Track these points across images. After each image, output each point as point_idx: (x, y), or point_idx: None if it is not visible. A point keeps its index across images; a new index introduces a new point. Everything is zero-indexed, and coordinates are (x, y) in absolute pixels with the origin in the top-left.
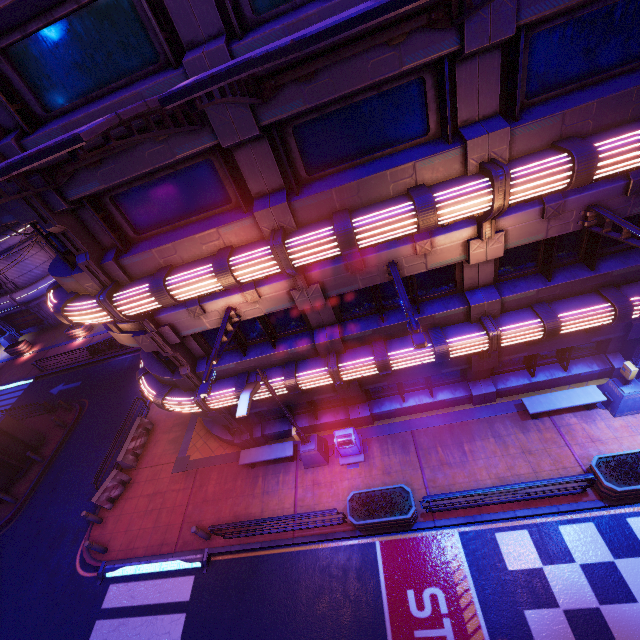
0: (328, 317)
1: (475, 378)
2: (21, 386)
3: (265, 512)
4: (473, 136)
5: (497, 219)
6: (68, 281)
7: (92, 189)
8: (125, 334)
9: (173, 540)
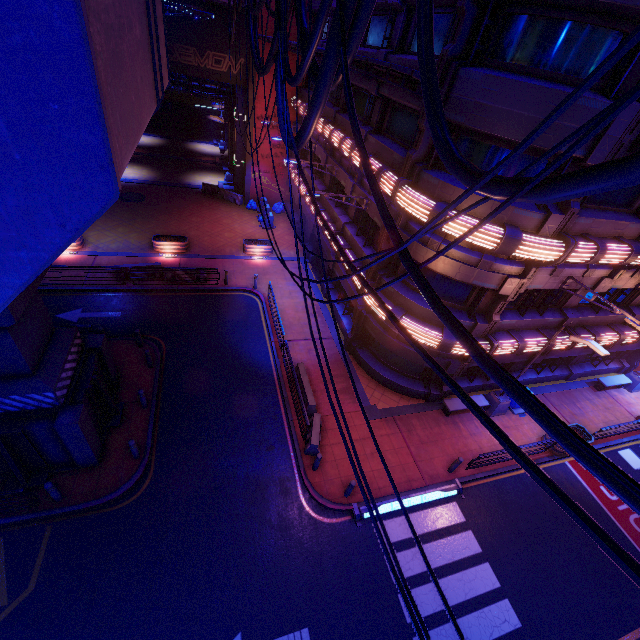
0: (576, 302)
1: (573, 363)
2: None
3: (483, 448)
4: None
5: None
6: (526, 215)
7: None
8: (496, 273)
9: (418, 476)
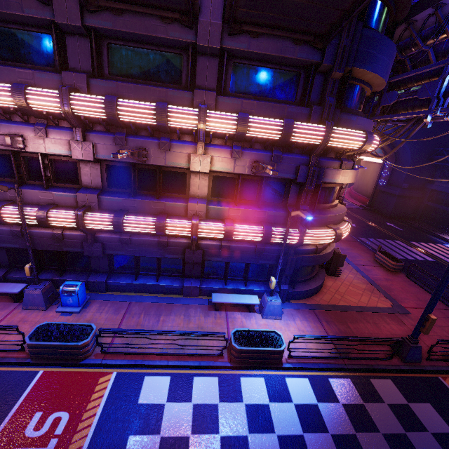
0: (96, 180)
1: (190, 275)
2: None
3: None
4: (198, 89)
5: (208, 147)
6: None
7: None
8: None
9: None
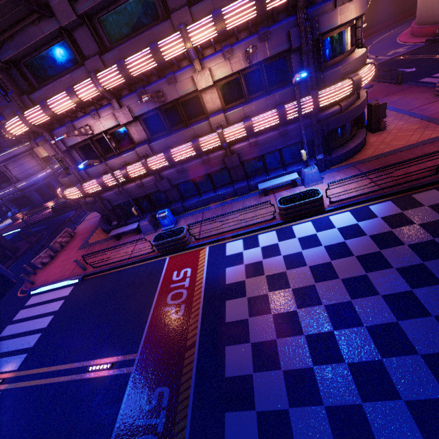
0: (142, 135)
1: (237, 179)
2: (14, 233)
3: (117, 255)
4: (173, 13)
5: (203, 61)
6: (8, 112)
7: (11, 54)
8: (39, 146)
9: (68, 274)
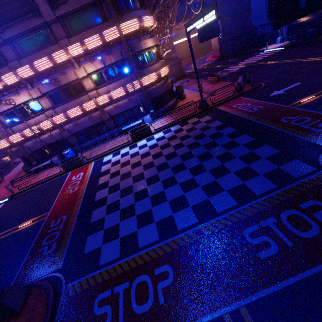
0: (49, 104)
1: (111, 128)
2: None
3: (36, 180)
4: (59, 41)
5: (79, 64)
6: None
7: None
8: None
9: None
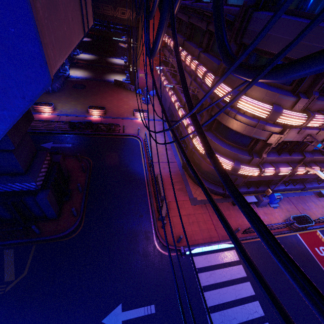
0: (311, 148)
1: (306, 182)
2: None
3: None
4: None
5: None
6: (286, 98)
7: None
8: (266, 131)
9: (215, 235)
